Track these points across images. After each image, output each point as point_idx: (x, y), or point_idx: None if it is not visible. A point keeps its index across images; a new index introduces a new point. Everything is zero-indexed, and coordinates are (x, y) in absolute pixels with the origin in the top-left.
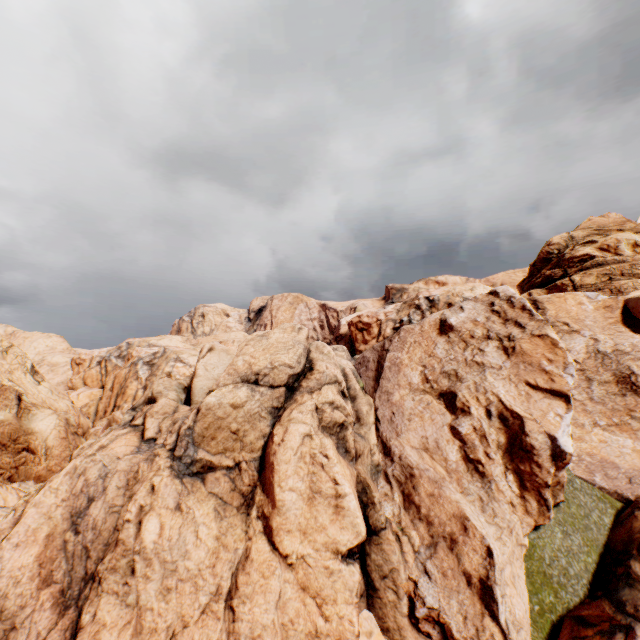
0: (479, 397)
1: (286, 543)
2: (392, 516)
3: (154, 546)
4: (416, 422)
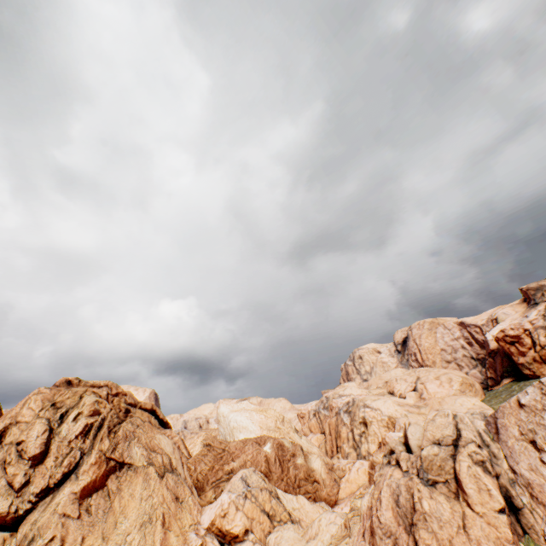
0: (545, 442)
1: (476, 508)
2: (526, 502)
3: (429, 510)
4: (522, 456)
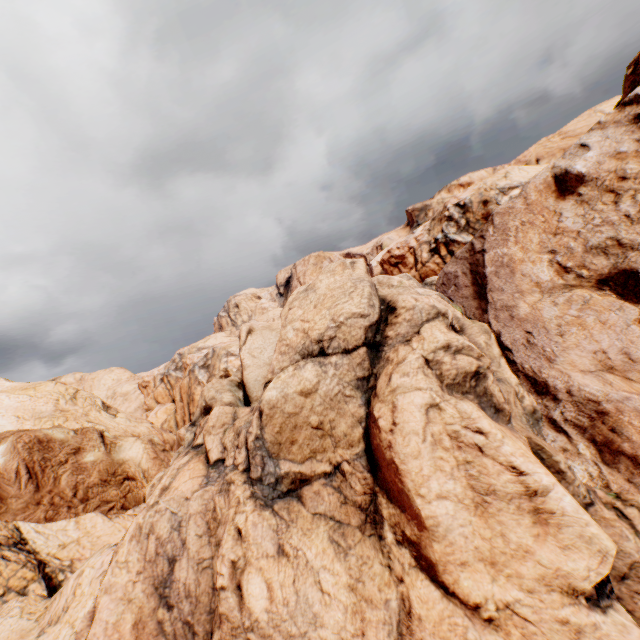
0: None
1: (466, 585)
2: (589, 480)
3: (268, 617)
4: (574, 334)
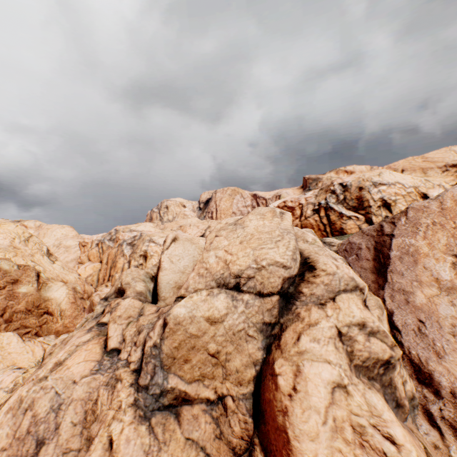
0: None
1: None
2: None
3: None
4: None
